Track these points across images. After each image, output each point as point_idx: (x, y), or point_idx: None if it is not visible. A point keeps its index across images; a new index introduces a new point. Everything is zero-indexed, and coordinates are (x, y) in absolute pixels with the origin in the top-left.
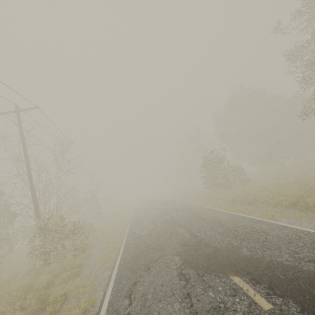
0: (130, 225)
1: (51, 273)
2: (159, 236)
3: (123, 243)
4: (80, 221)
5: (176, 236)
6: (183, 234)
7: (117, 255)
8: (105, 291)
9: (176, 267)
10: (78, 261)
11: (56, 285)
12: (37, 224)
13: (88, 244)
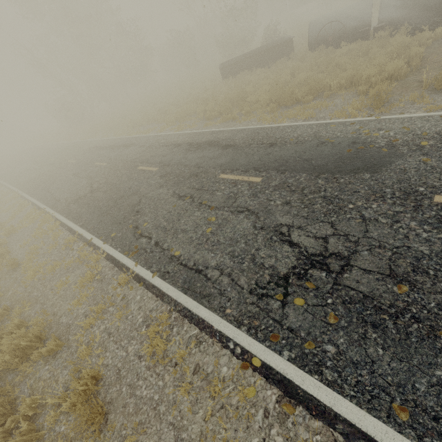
0: None
1: None
2: None
3: None
4: None
5: None
6: None
7: None
8: None
9: None
10: None
11: None
12: None
13: None
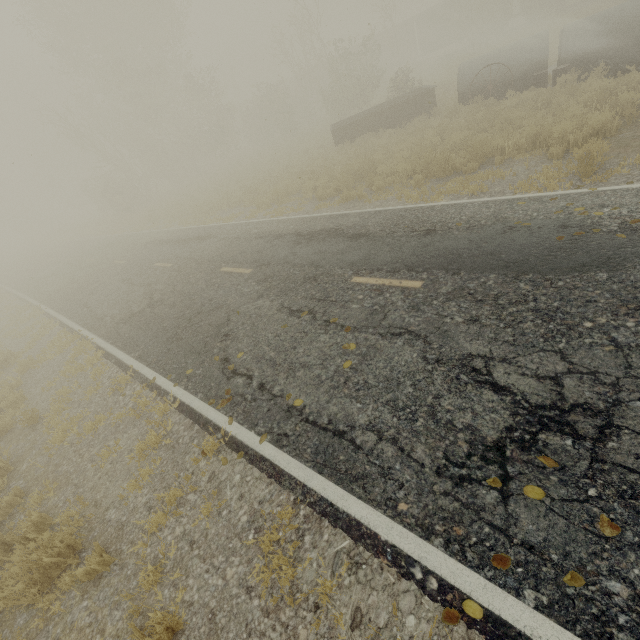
0: None
1: None
2: None
3: None
4: None
5: None
6: None
7: None
8: None
9: None
10: None
11: None
12: None
13: None
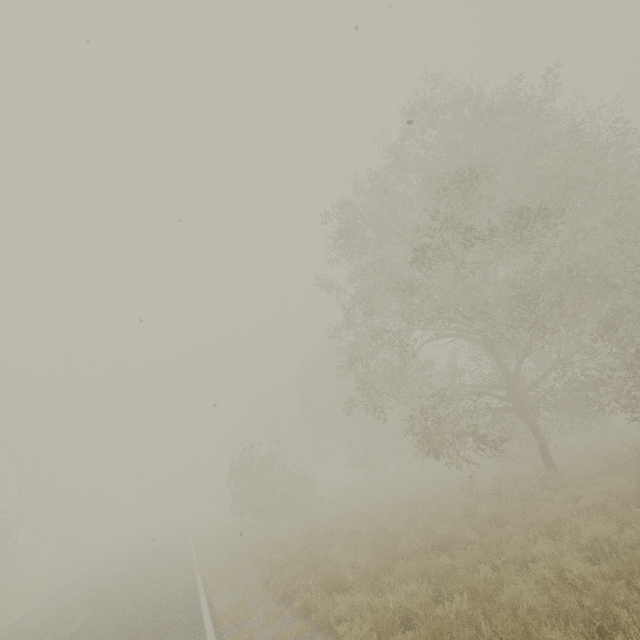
0: (33, 607)
1: None
2: (39, 630)
3: None
4: None
5: (59, 631)
6: (74, 625)
7: None
8: None
9: None
10: None
11: None
12: None
13: None
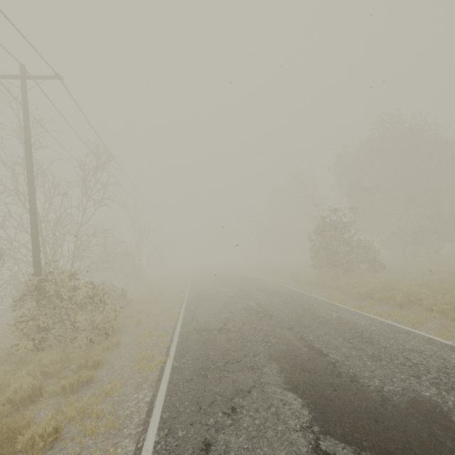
0: (186, 304)
1: (43, 369)
2: (242, 335)
3: (176, 335)
4: (108, 285)
5: (279, 345)
6: (291, 343)
7: (165, 358)
8: (139, 443)
9: (301, 425)
10: (95, 355)
11: (47, 398)
12: (33, 278)
13: (116, 324)
